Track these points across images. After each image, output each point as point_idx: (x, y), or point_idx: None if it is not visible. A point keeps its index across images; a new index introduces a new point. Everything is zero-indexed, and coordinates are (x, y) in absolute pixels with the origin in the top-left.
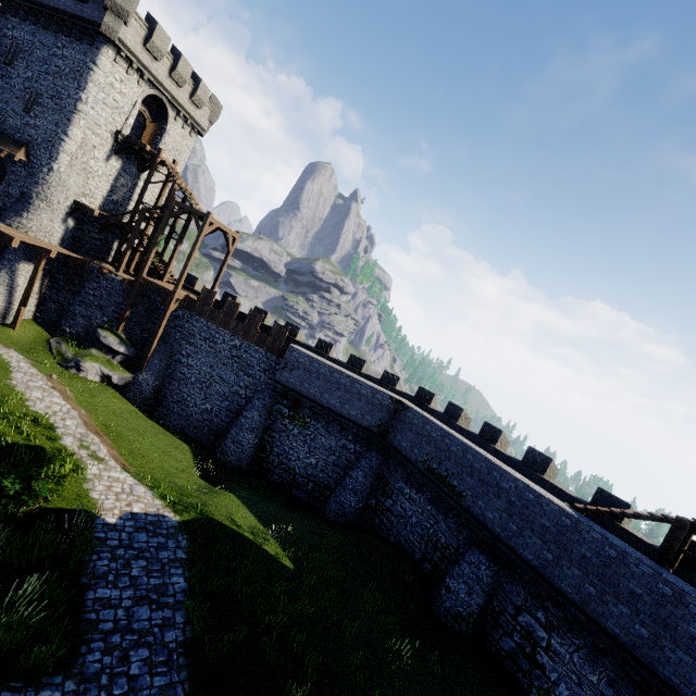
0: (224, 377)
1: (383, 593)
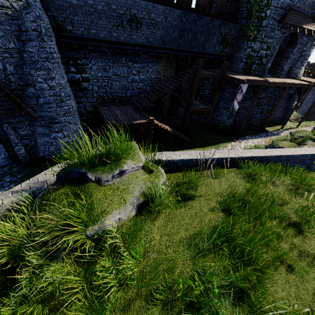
0: (314, 96)
1: None
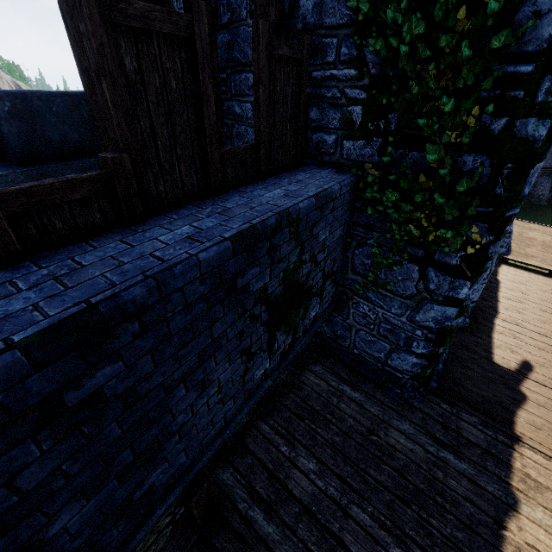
0: None
1: (546, 211)
